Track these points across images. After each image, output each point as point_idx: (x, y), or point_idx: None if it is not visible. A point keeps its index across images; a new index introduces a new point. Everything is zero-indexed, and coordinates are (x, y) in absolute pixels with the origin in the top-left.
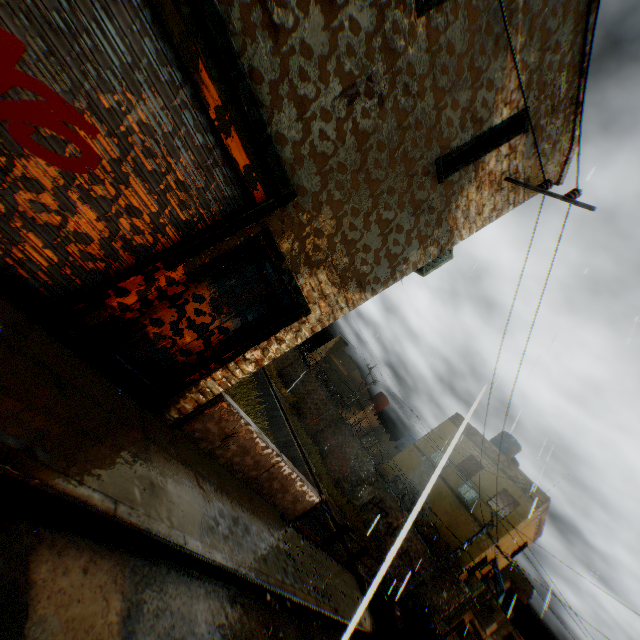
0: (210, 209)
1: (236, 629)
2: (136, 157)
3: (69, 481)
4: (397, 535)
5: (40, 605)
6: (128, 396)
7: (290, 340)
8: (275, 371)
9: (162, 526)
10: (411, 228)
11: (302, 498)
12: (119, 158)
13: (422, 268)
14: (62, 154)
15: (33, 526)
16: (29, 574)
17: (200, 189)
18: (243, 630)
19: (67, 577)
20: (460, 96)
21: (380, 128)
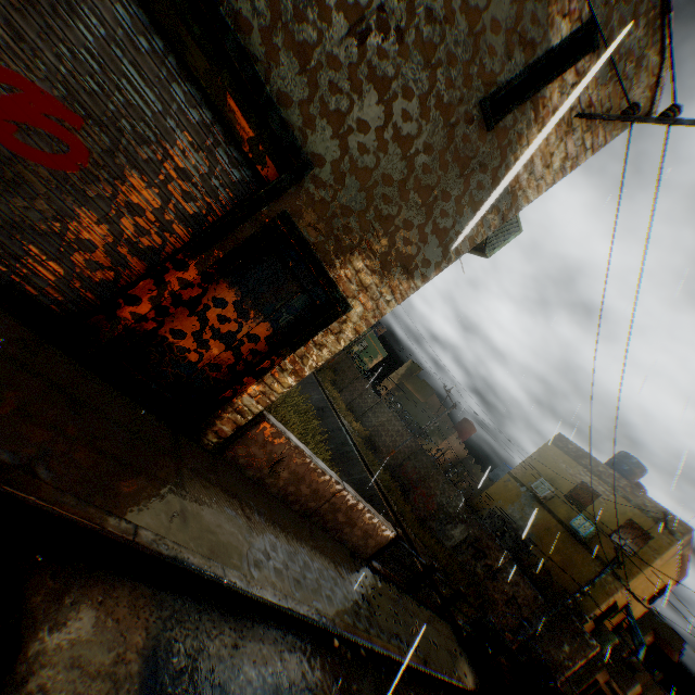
0: (219, 198)
1: (295, 678)
2: (128, 146)
3: (76, 502)
4: (499, 579)
5: (37, 637)
6: (158, 419)
7: (331, 344)
8: (343, 404)
9: (195, 556)
10: (460, 194)
11: (374, 533)
12: (110, 149)
13: (484, 247)
14: (50, 152)
15: (35, 550)
16: (26, 602)
17: (204, 175)
18: (304, 679)
19: (75, 608)
20: (501, 15)
21: (403, 70)
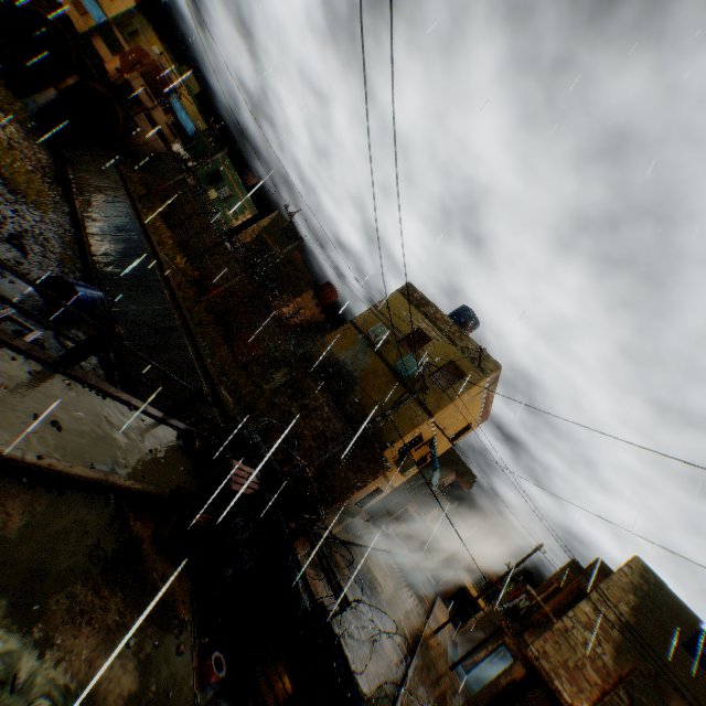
0: None
1: None
2: None
3: None
4: (313, 417)
5: None
6: None
7: None
8: (170, 239)
9: None
10: None
11: None
12: None
13: None
14: None
15: None
16: None
17: None
18: None
19: None
20: None
21: None
